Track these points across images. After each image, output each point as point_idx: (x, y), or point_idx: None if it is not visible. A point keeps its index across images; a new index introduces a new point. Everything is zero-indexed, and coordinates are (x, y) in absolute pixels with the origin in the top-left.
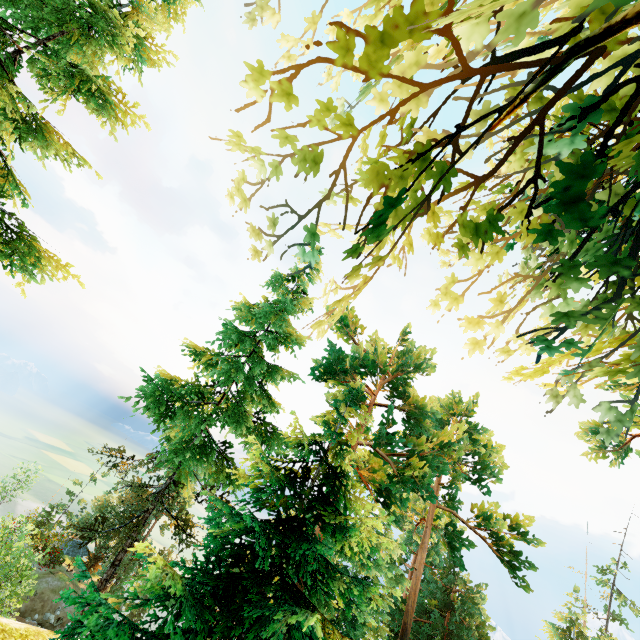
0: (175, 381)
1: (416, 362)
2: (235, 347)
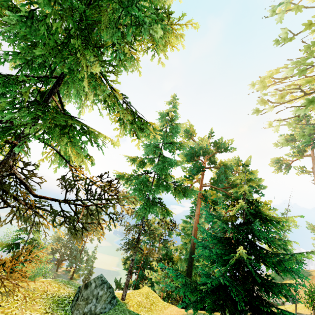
0: (124, 175)
1: (225, 146)
2: (154, 154)
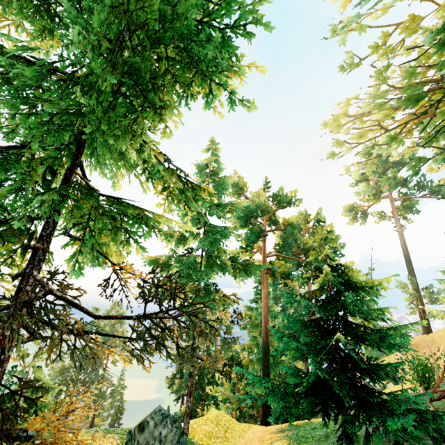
0: (158, 259)
1: (287, 199)
2: (198, 223)
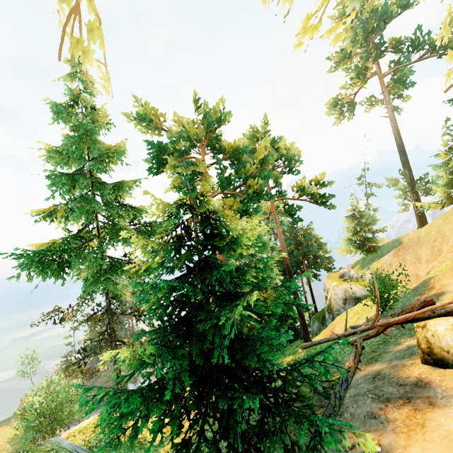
0: (53, 244)
1: (216, 118)
2: (74, 189)
